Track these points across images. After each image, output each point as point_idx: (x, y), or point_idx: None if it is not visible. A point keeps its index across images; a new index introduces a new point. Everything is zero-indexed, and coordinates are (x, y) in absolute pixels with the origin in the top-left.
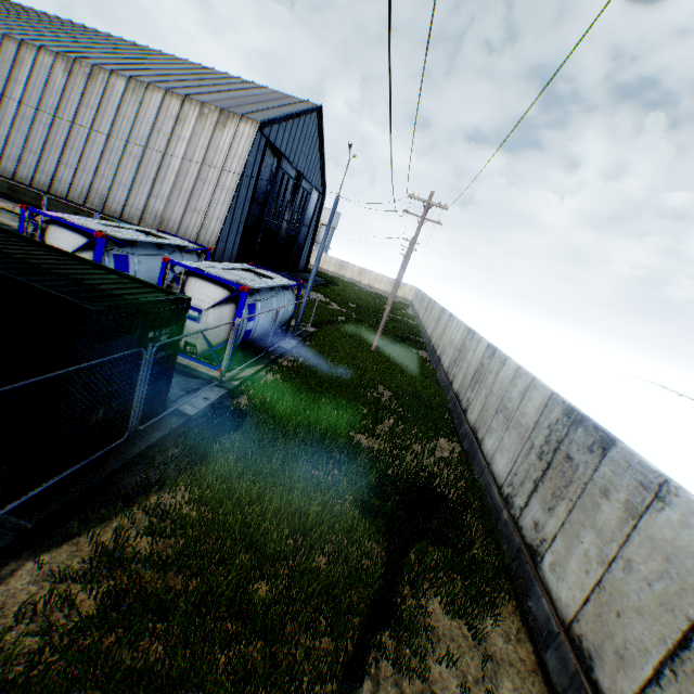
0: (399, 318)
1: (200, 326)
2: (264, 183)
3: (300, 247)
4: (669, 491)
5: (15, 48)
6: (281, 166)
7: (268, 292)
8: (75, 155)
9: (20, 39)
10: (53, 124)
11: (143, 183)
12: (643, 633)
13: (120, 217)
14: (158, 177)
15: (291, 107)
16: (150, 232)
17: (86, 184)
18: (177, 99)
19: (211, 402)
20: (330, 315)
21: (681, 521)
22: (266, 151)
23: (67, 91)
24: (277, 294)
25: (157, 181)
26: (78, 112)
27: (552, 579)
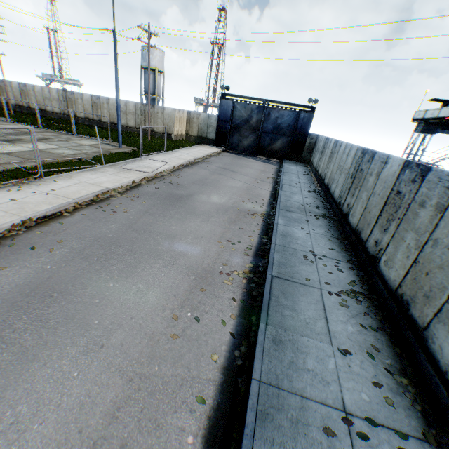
0: None
1: None
2: None
3: None
4: (12, 82)
5: None
6: None
7: None
8: None
9: None
10: None
11: None
12: (20, 97)
13: None
14: None
15: None
16: None
17: None
18: None
19: None
20: None
21: (15, 84)
22: None
23: None
24: None
25: None
26: None
27: (12, 103)
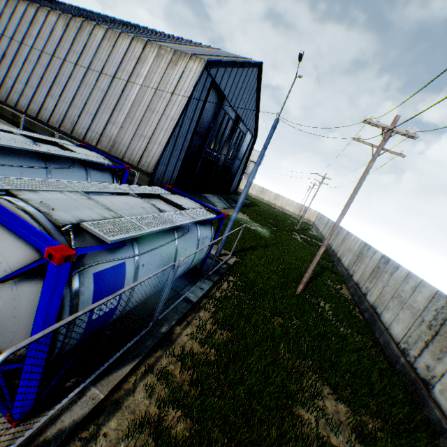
0: (308, 239)
1: None
2: (207, 120)
3: (233, 175)
4: None
5: (34, 12)
6: (223, 106)
7: (165, 233)
8: (59, 89)
9: (39, 6)
10: (49, 66)
11: (104, 112)
12: None
13: (83, 139)
14: (117, 107)
15: (237, 59)
16: (57, 143)
17: (63, 112)
18: (141, 43)
19: None
20: (251, 236)
21: None
22: (210, 90)
23: (62, 41)
24: (183, 234)
25: (115, 110)
26: (67, 56)
27: None
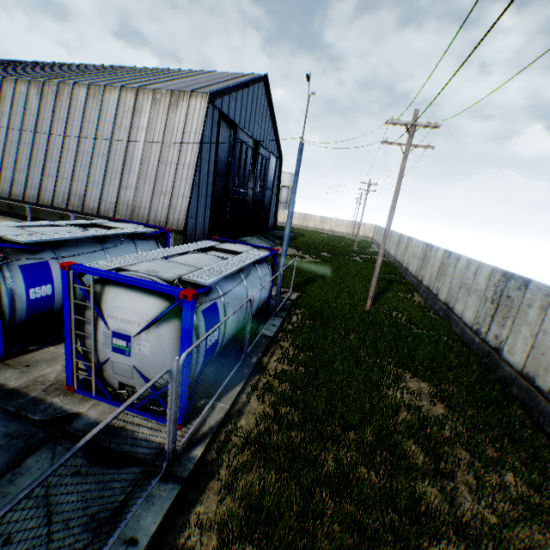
0: (369, 257)
1: (132, 361)
2: (224, 156)
3: (267, 209)
4: None
5: None
6: (237, 136)
7: (234, 276)
8: (54, 165)
9: (1, 77)
10: (34, 142)
11: (113, 177)
12: None
13: (98, 213)
14: (125, 168)
15: (238, 80)
16: (97, 224)
17: (66, 189)
18: (131, 92)
19: (142, 548)
20: (306, 270)
21: None
22: (220, 123)
23: (42, 111)
24: (247, 274)
25: (124, 173)
26: (52, 126)
27: None
